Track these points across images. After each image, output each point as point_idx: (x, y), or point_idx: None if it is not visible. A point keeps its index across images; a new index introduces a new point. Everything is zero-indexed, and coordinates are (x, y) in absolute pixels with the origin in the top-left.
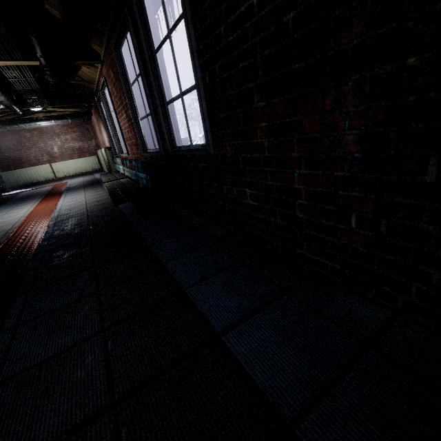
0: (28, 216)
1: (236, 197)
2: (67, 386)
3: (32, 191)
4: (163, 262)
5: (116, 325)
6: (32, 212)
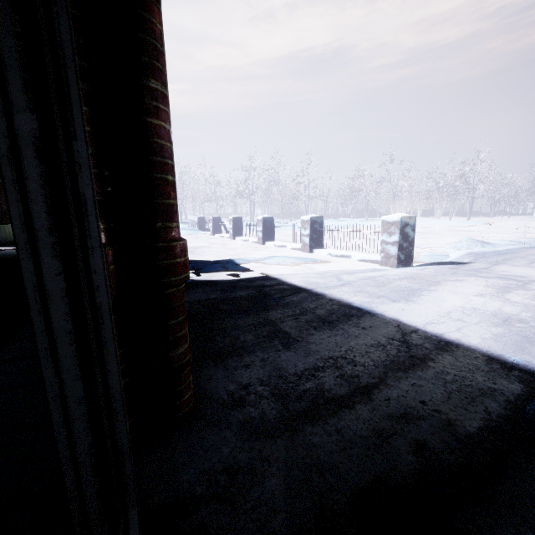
0: None
1: None
2: None
3: (12, 251)
4: None
5: None
6: None
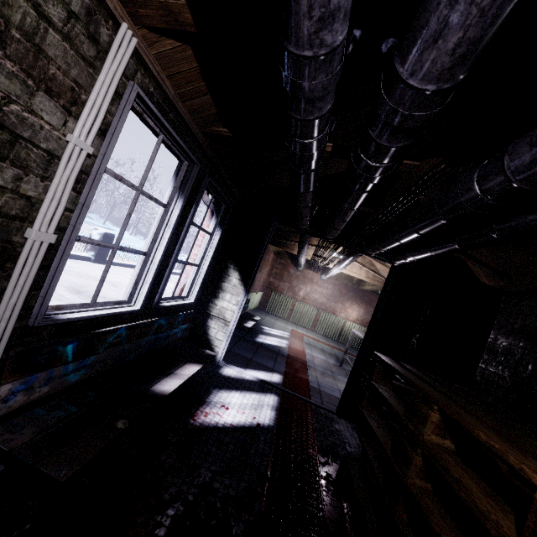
0: None
1: None
2: None
3: (325, 347)
4: None
5: None
6: None
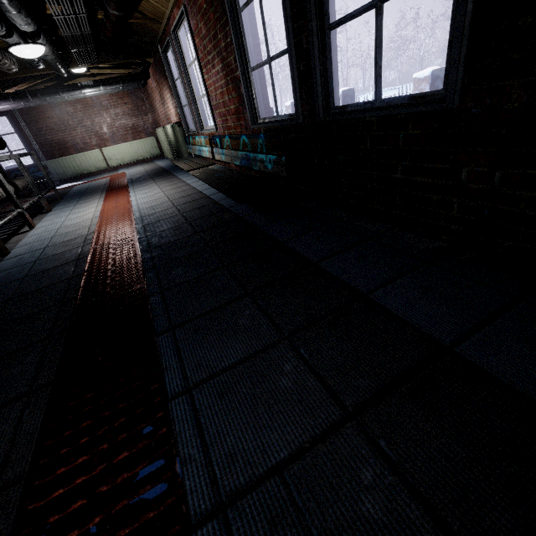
0: (101, 216)
1: (495, 187)
2: (363, 532)
3: (87, 185)
4: (366, 294)
5: (369, 408)
6: (103, 212)
